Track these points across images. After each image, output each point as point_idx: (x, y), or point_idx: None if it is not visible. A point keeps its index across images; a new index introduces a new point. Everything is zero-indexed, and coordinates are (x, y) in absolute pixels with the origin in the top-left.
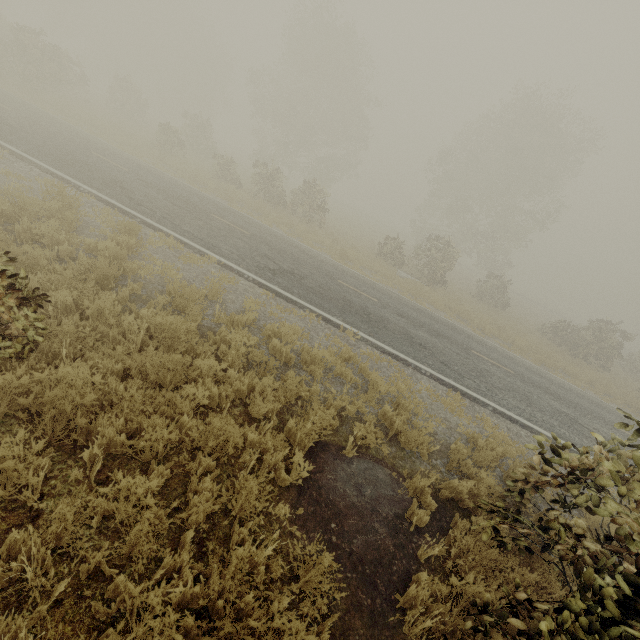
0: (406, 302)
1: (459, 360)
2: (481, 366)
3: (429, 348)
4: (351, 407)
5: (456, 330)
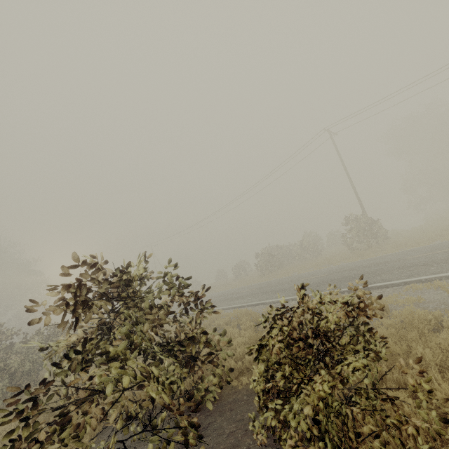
0: (368, 277)
1: (349, 265)
2: (332, 270)
3: (369, 260)
4: (413, 240)
5: (319, 283)
